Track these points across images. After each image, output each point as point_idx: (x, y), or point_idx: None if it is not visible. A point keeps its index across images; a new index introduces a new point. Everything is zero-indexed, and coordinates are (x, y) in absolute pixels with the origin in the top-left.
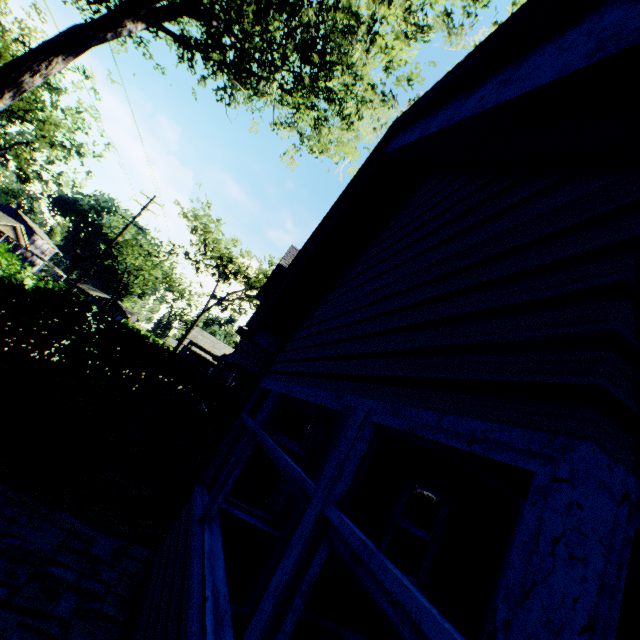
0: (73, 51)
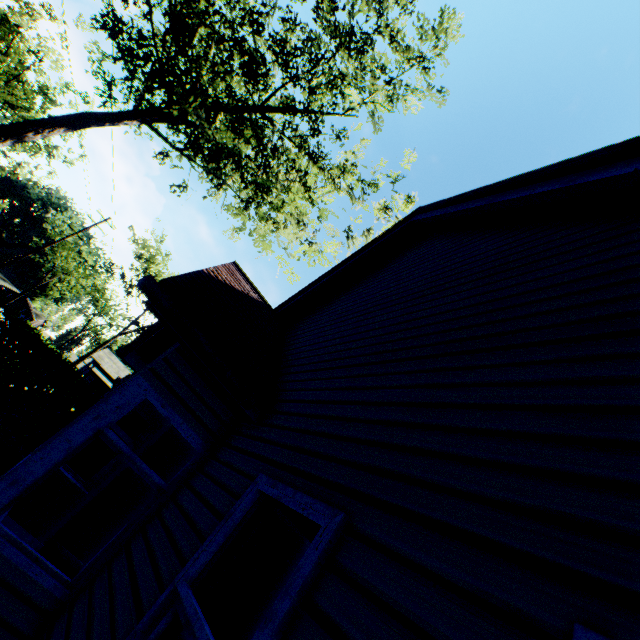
0: (75, 127)
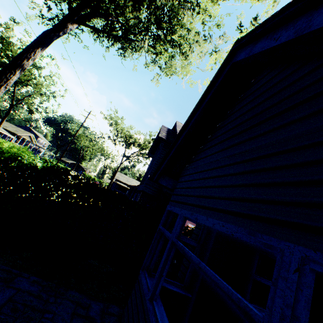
0: (45, 44)
